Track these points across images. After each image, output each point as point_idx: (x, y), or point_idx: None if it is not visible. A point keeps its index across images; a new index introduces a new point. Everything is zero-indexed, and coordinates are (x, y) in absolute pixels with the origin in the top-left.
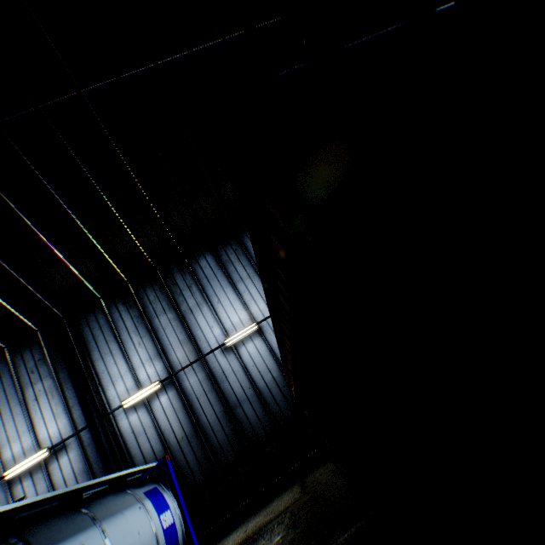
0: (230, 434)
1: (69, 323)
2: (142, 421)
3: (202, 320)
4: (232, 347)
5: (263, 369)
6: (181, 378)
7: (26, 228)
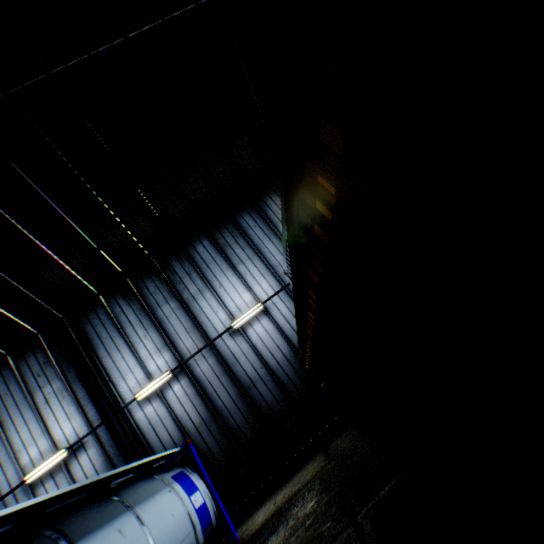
0: (247, 415)
1: (70, 323)
2: (157, 411)
3: (206, 306)
4: (240, 329)
5: (273, 347)
6: (192, 365)
7: (12, 228)
